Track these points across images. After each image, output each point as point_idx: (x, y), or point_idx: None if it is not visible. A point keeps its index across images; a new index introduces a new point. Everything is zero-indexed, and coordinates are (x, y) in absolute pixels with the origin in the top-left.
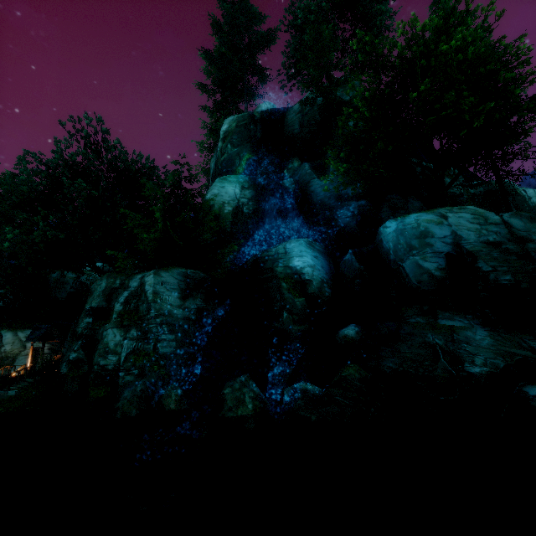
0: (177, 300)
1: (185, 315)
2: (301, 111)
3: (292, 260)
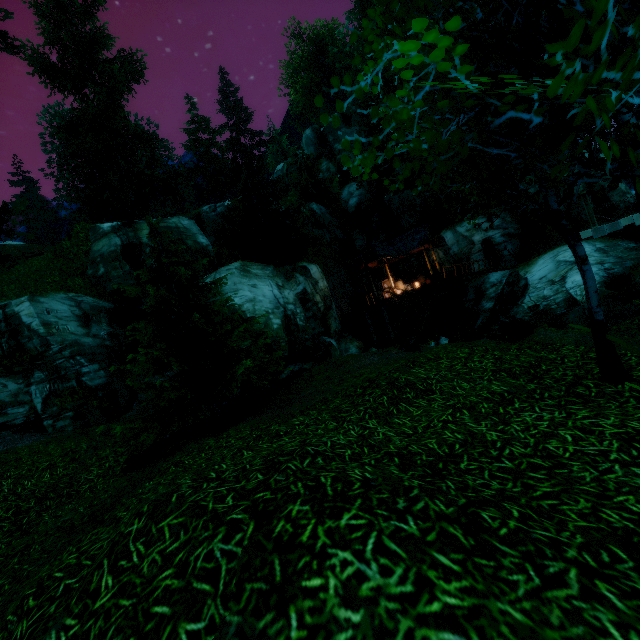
0: None
1: None
2: None
3: None
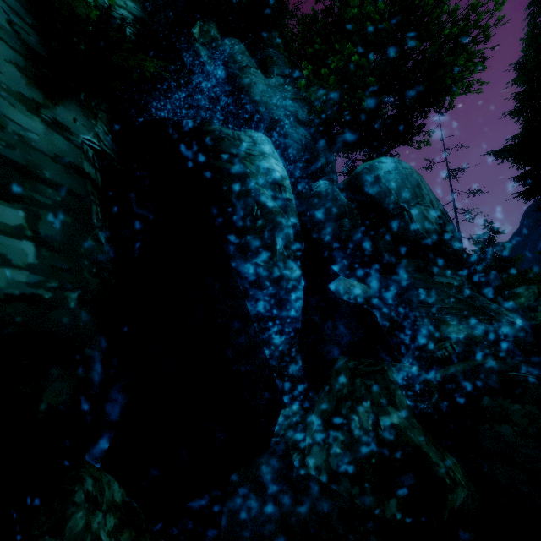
0: (14, 71)
1: (62, 149)
2: None
3: (270, 159)
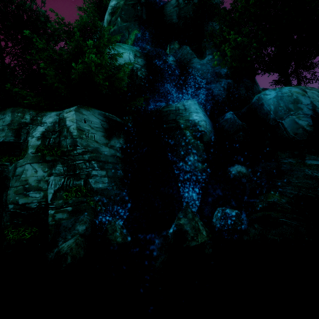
0: (103, 138)
1: (112, 153)
2: (177, 6)
3: (192, 115)
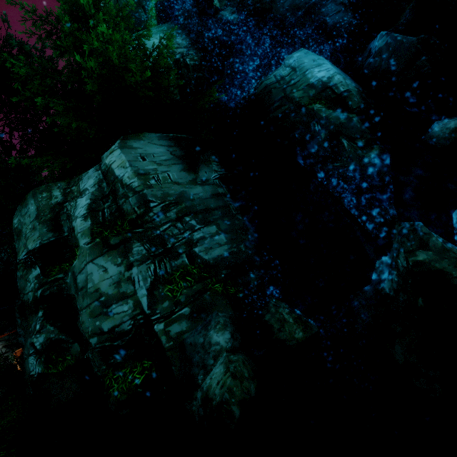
0: (183, 174)
1: (210, 191)
2: None
3: (311, 73)
